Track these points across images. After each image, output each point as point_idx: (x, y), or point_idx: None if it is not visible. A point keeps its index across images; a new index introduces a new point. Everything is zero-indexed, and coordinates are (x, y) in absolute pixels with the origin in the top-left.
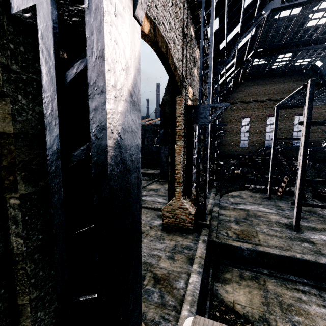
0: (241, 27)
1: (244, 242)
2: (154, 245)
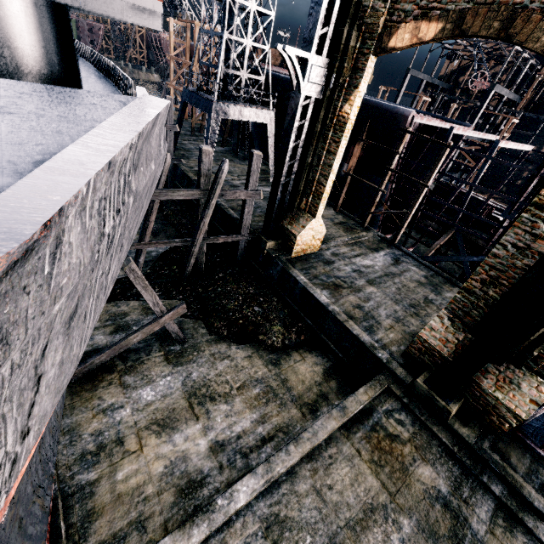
0: None
1: (365, 419)
2: (386, 308)
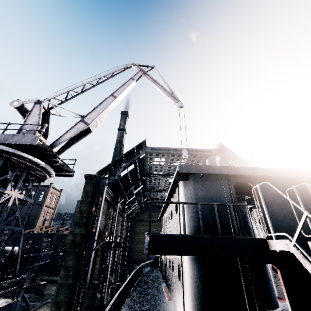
0: (136, 196)
1: None
2: None
